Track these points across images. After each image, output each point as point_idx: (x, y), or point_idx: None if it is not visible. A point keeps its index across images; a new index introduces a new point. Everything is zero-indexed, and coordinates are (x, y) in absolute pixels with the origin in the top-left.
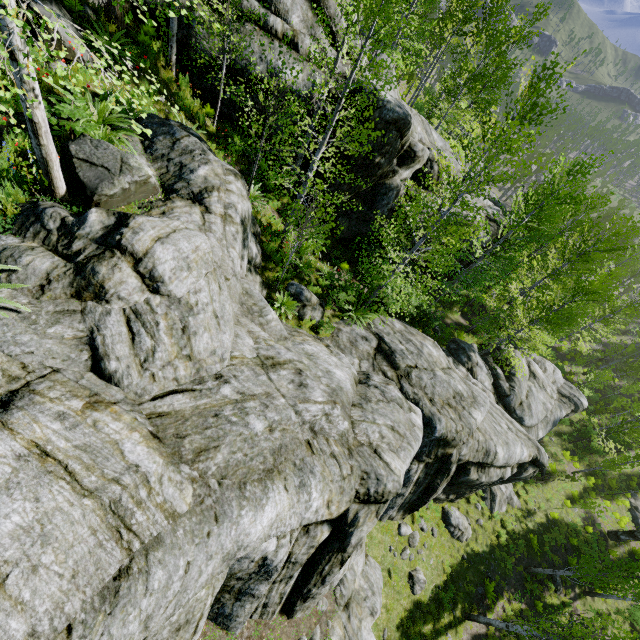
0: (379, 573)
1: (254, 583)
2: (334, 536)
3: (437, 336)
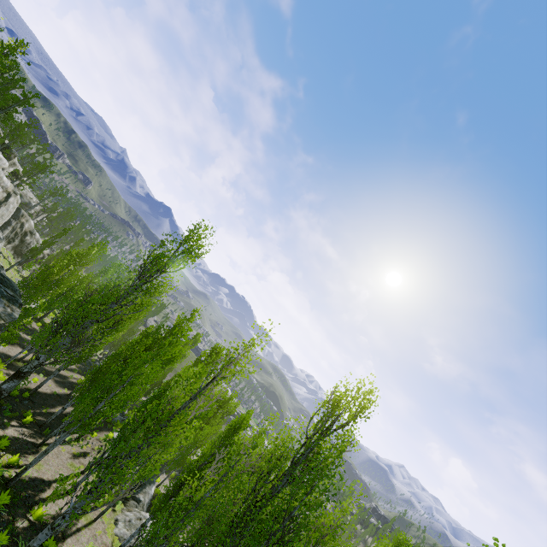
0: None
1: None
2: (6, 198)
3: None
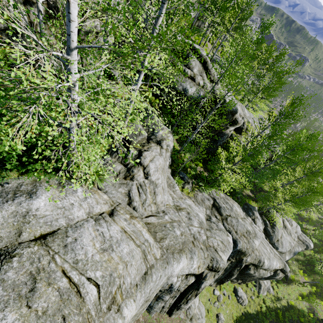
0: (204, 309)
1: (164, 294)
2: (195, 282)
3: (238, 201)
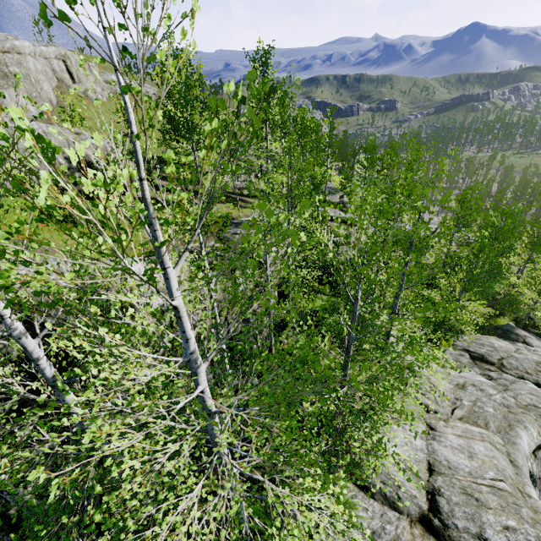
0: None
1: None
2: None
3: (486, 331)
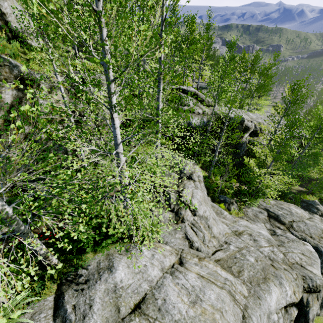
0: None
1: None
2: (299, 314)
3: (292, 201)
